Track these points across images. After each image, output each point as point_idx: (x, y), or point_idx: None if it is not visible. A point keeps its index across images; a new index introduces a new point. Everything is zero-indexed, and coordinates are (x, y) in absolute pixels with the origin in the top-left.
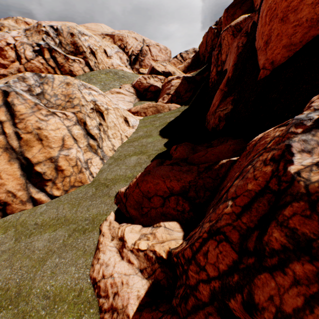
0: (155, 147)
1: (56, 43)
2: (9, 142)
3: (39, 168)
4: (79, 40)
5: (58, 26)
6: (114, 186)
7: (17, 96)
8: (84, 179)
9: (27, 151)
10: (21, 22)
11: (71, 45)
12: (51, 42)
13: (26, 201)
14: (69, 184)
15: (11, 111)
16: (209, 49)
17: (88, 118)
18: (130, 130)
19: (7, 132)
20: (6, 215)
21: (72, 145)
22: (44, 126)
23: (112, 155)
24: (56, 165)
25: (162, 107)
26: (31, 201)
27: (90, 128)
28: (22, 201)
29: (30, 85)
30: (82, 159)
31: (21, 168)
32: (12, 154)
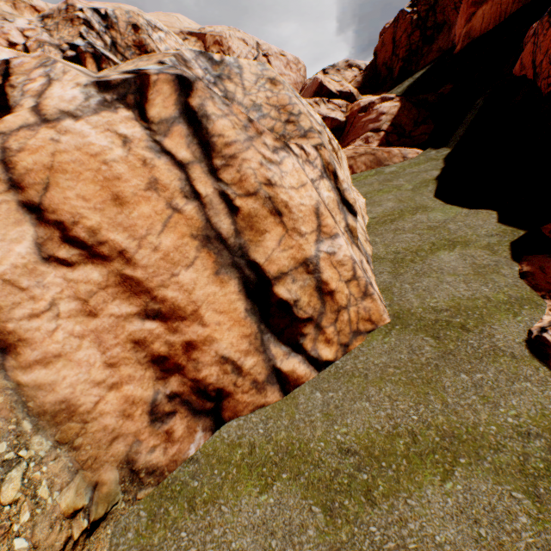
0: (476, 229)
1: (105, 44)
2: (211, 221)
3: (282, 290)
4: (149, 39)
5: (107, 10)
6: (490, 327)
7: (210, 95)
8: (376, 312)
9: (252, 244)
10: (24, 6)
11: (134, 49)
12: (97, 42)
13: (263, 381)
14: (347, 328)
15: (200, 134)
16: (404, 52)
17: (335, 163)
18: (360, 200)
19: (202, 194)
20: (221, 424)
21: (334, 227)
22: (275, 177)
23: (371, 253)
24: (316, 281)
25: (387, 153)
26: (274, 379)
27: (344, 188)
28: (256, 381)
29: (199, 78)
30: (358, 263)
31: (243, 293)
32: (220, 255)
